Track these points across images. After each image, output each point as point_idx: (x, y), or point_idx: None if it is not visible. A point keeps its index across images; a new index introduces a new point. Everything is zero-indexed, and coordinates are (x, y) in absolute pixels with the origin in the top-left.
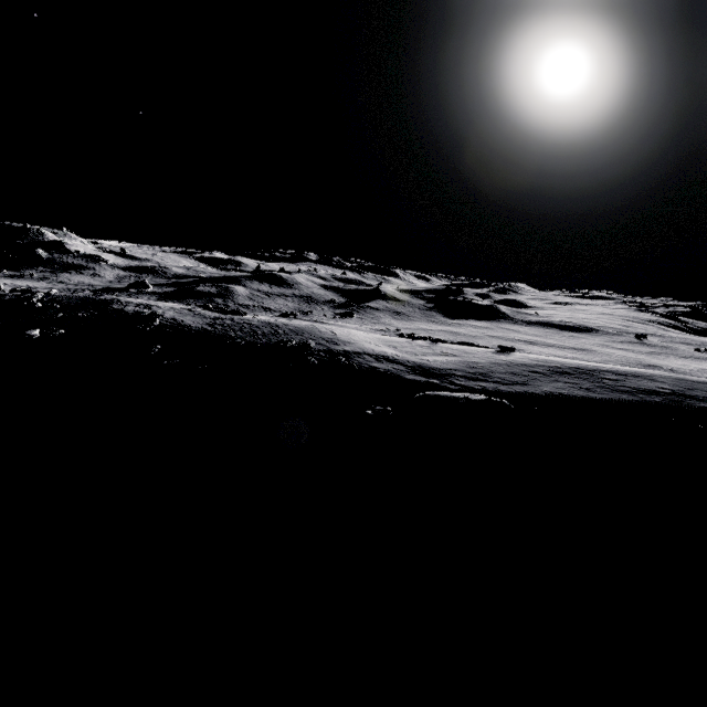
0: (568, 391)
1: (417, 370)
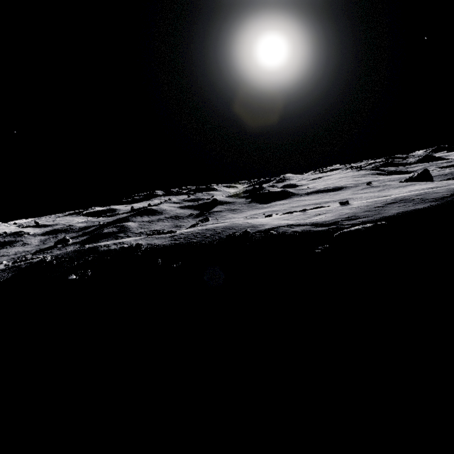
0: (405, 209)
1: (317, 225)
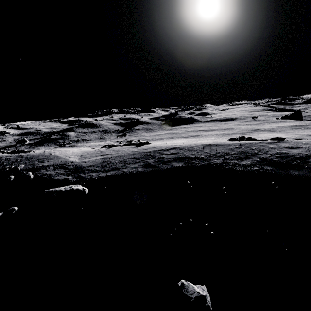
0: (136, 169)
1: (69, 171)
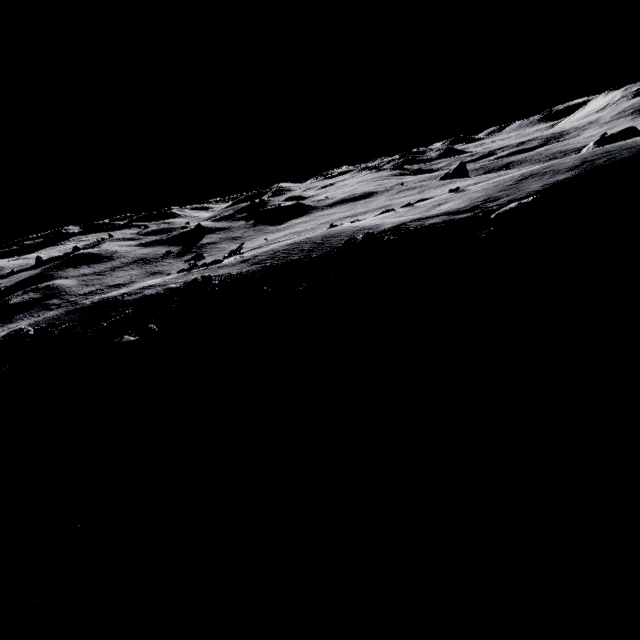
0: (546, 182)
1: (454, 213)
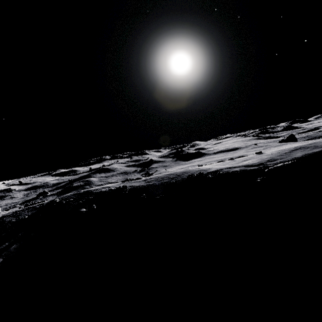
0: (306, 153)
1: (249, 166)
